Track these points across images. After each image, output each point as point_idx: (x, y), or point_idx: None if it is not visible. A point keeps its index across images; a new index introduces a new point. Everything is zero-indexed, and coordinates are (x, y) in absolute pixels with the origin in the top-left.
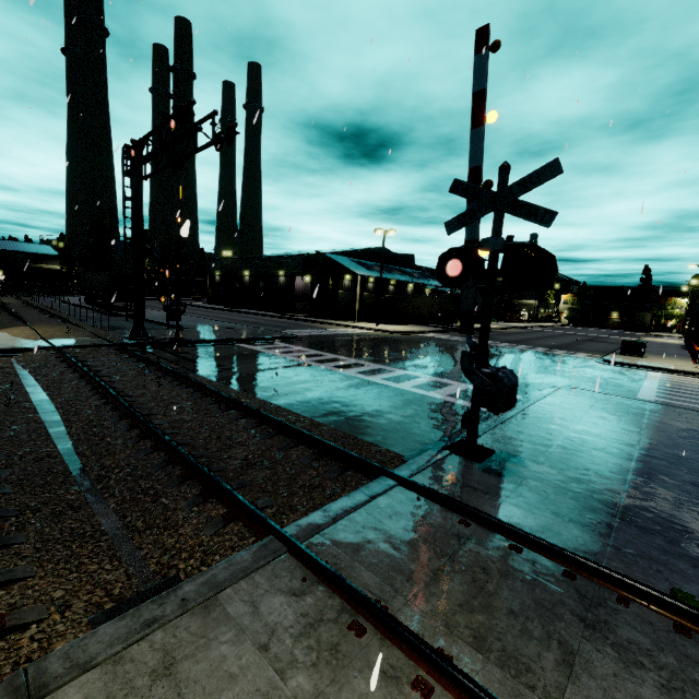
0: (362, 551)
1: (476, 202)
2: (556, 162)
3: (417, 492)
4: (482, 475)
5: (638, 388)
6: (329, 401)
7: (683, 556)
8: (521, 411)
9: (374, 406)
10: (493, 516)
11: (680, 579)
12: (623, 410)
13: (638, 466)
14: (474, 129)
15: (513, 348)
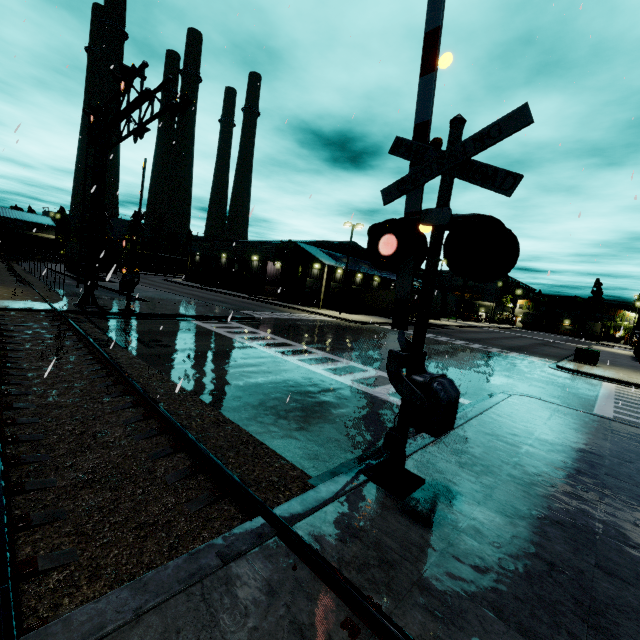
0: None
1: (420, 164)
2: (524, 108)
3: (298, 551)
4: (400, 522)
5: (594, 400)
6: (253, 391)
7: None
8: (466, 421)
9: (301, 402)
10: (395, 622)
11: None
12: (581, 428)
13: (608, 518)
14: (424, 76)
15: (468, 347)
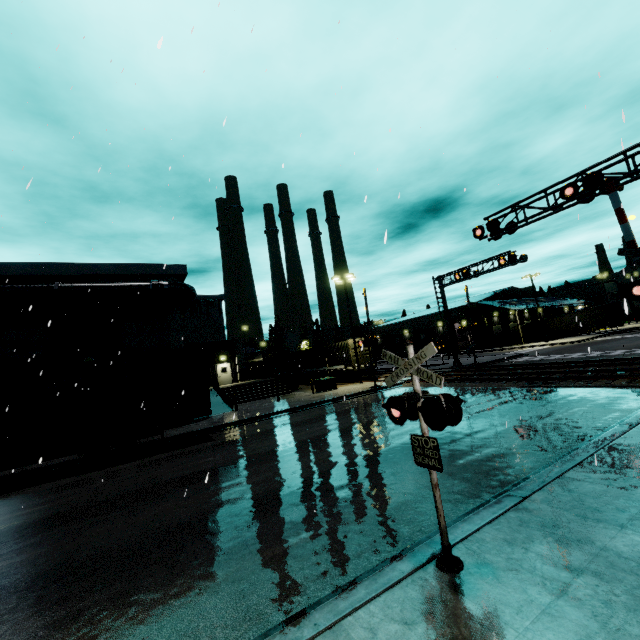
0: None
1: None
2: None
3: None
4: None
5: None
6: None
7: None
8: None
9: None
10: None
11: None
12: None
13: None
14: None
15: None
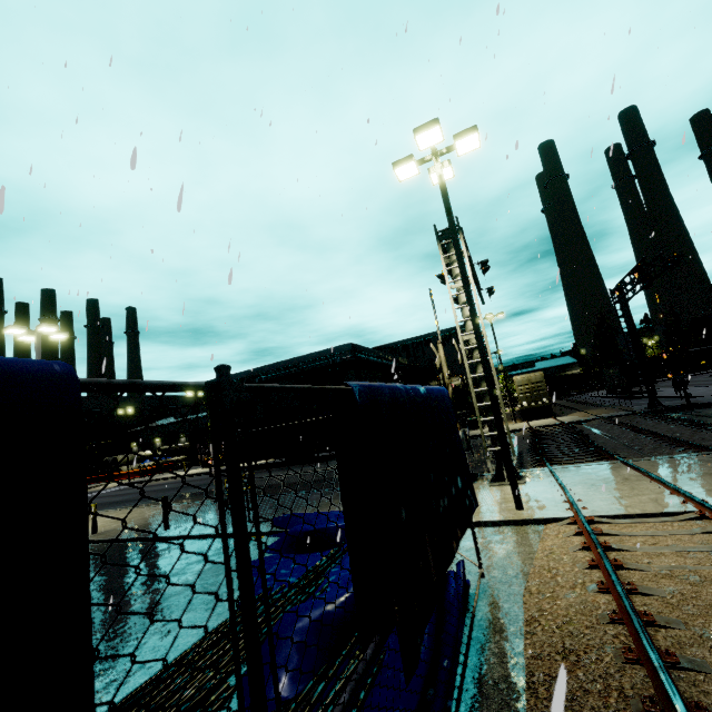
0: None
1: None
2: None
3: None
4: None
5: None
6: None
7: None
8: None
9: None
10: None
11: None
12: None
13: None
14: None
15: None
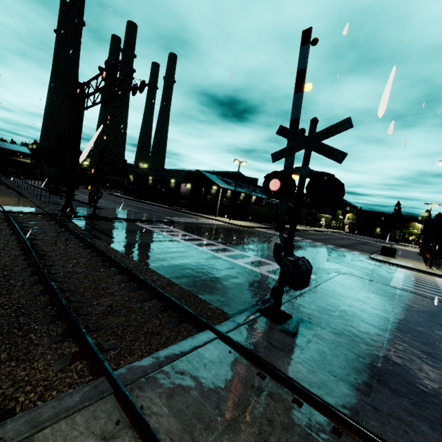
0: (174, 396)
1: (293, 142)
2: (349, 119)
3: (230, 345)
4: (280, 335)
5: (391, 278)
6: (185, 267)
7: (423, 418)
8: (314, 287)
9: (215, 274)
10: (283, 372)
11: (422, 441)
12: (381, 293)
13: (391, 337)
14: (296, 94)
15: (314, 244)
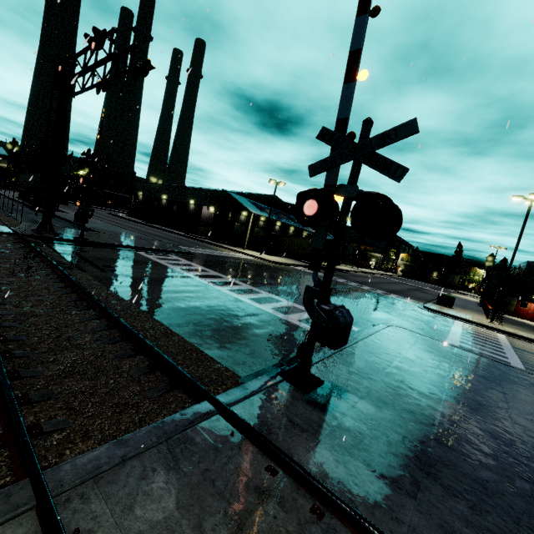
0: (135, 509)
1: (339, 150)
2: (414, 121)
3: (234, 424)
4: (305, 408)
5: (447, 333)
6: (193, 312)
7: (484, 530)
8: (355, 343)
9: (231, 322)
10: (302, 466)
11: None
12: (435, 351)
13: (445, 410)
14: (346, 84)
15: (360, 288)
